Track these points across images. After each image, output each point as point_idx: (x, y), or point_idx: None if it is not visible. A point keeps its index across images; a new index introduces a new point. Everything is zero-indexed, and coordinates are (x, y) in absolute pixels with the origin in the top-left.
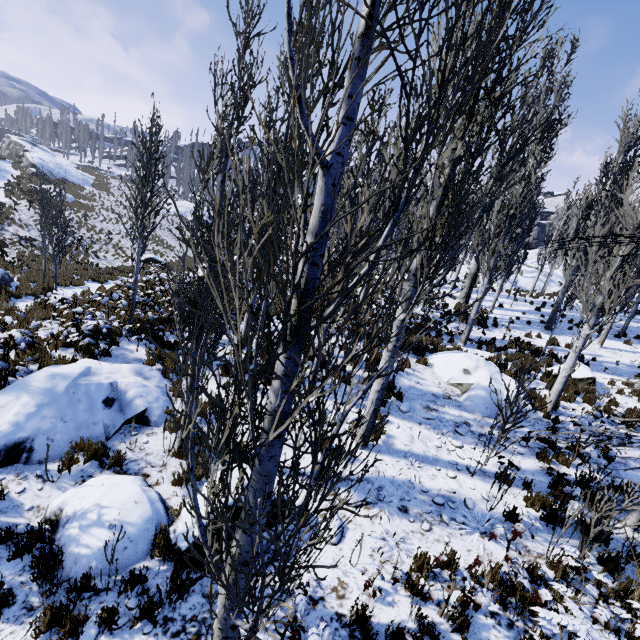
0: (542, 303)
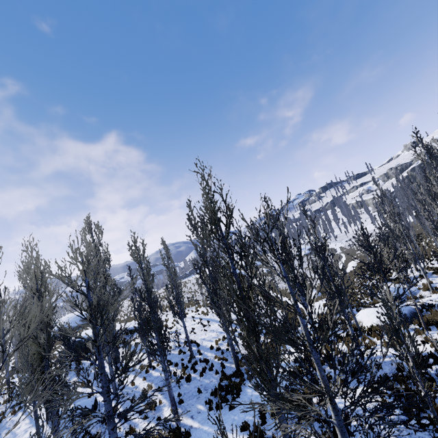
0: None
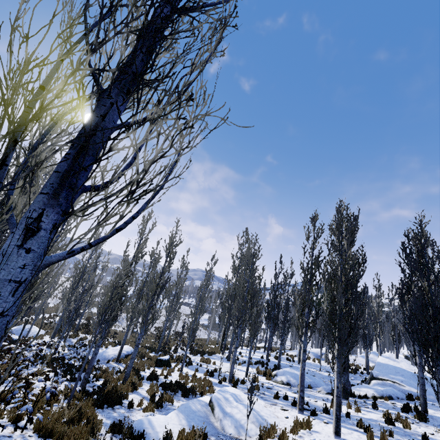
0: (286, 358)
